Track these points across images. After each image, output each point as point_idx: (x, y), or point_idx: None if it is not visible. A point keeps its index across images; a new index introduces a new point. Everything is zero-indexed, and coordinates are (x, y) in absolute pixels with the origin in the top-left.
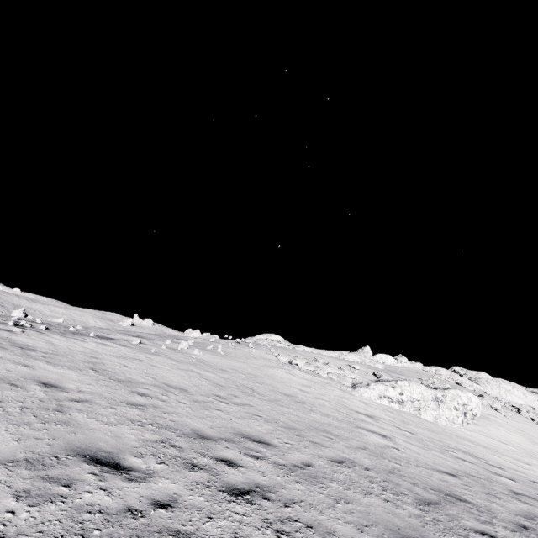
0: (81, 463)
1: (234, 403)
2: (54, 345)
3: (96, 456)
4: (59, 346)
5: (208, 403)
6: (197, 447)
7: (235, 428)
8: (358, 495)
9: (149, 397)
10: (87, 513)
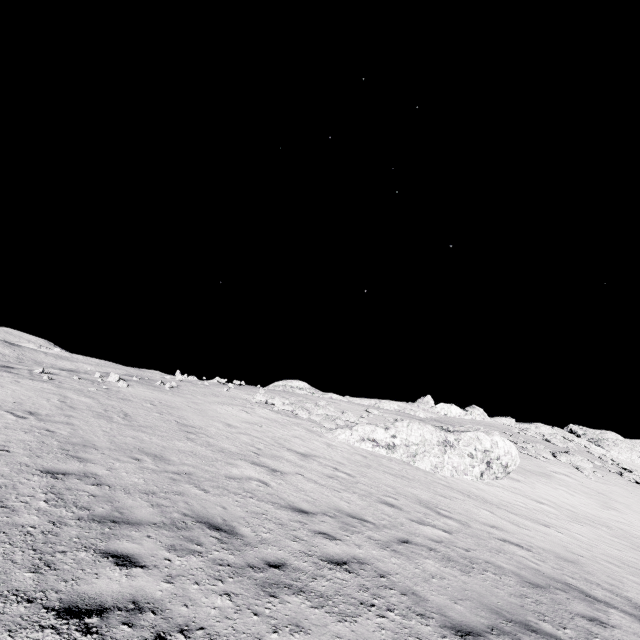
0: None
1: (42, 420)
2: None
3: None
4: None
5: None
6: None
7: None
8: None
9: None
10: None
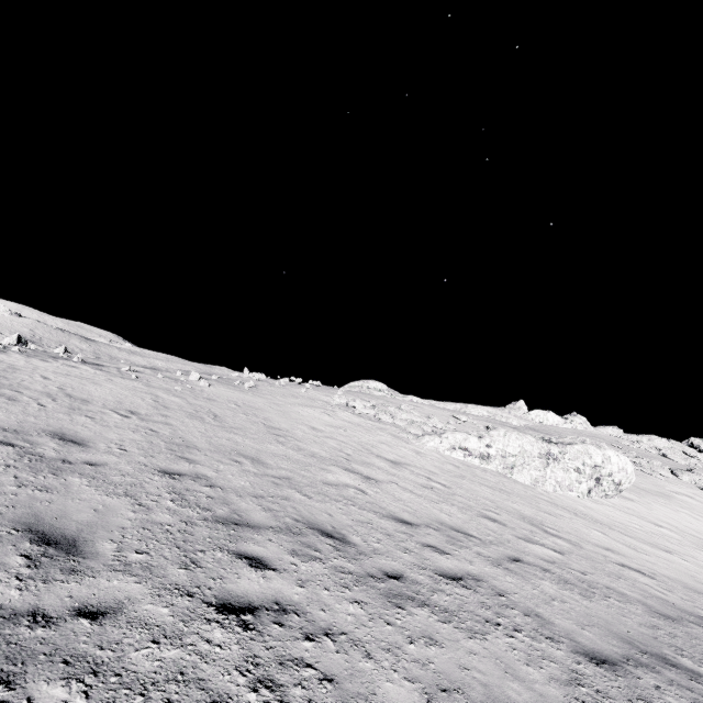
0: None
1: (143, 419)
2: None
3: None
4: None
5: (89, 412)
6: None
7: (66, 429)
8: (93, 492)
9: None
10: None
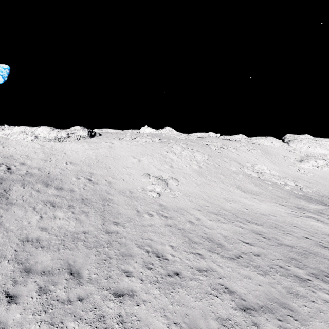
0: None
1: None
2: None
3: None
4: None
5: None
6: None
7: None
8: None
9: None
10: None
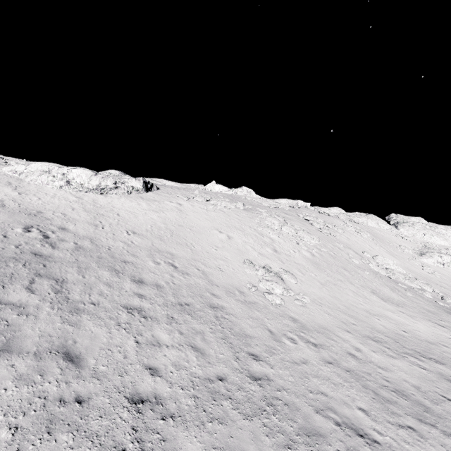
0: None
1: None
2: None
3: None
4: None
5: None
6: None
7: None
8: None
9: None
10: None
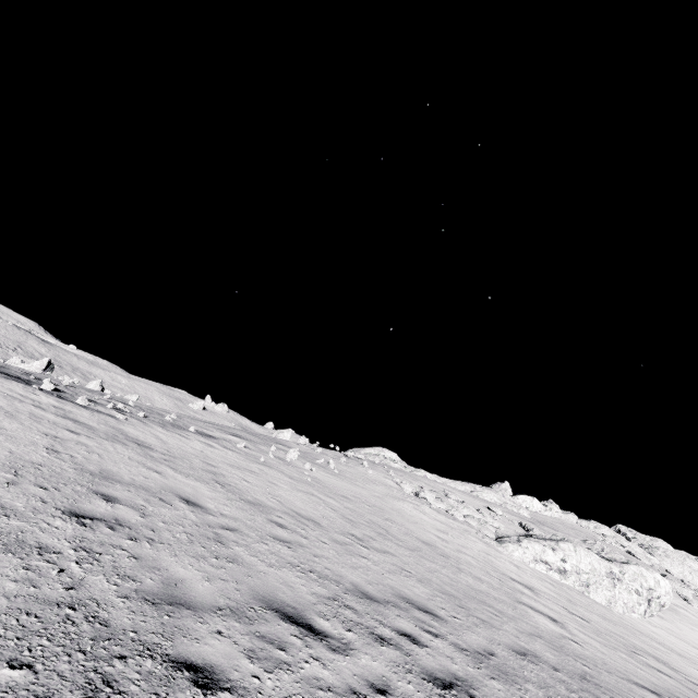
0: (278, 620)
1: (375, 549)
2: (164, 442)
3: (286, 612)
4: (170, 445)
5: (349, 546)
6: (371, 612)
7: (393, 587)
8: None
9: (288, 530)
10: (319, 689)
